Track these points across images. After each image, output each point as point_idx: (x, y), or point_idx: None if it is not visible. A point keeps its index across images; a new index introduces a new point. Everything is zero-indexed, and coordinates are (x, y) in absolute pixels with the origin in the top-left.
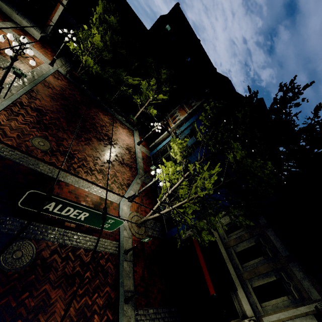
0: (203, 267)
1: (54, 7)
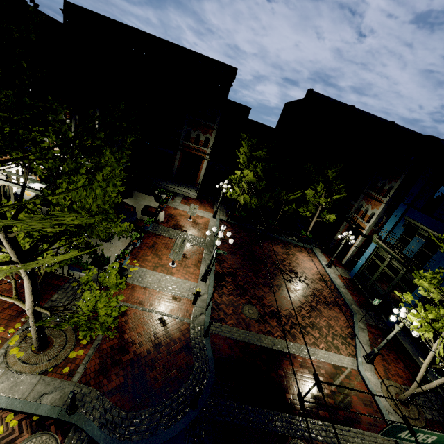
0: None
1: (199, 164)
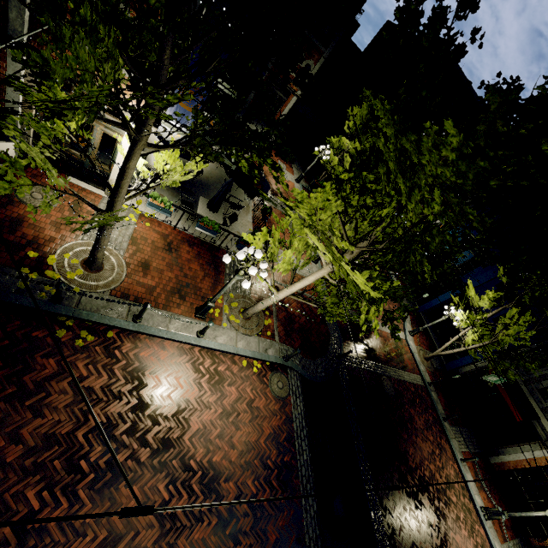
0: (507, 400)
1: (284, 99)
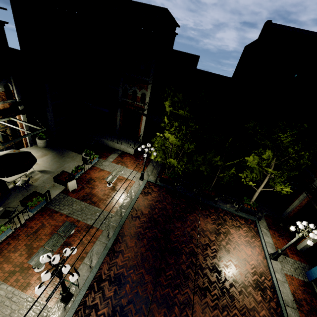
0: None
1: (139, 120)
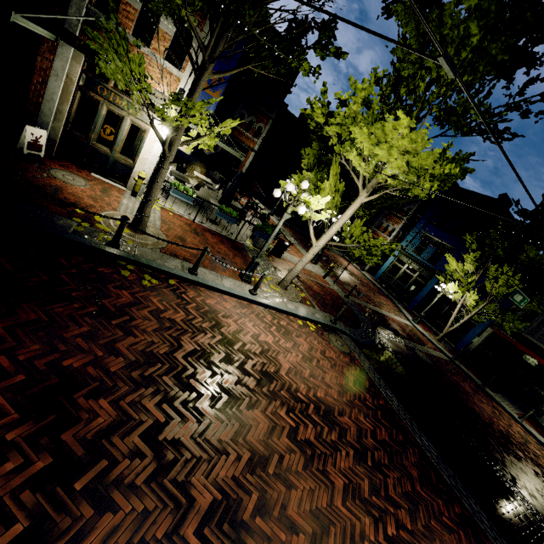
0: (526, 351)
1: (244, 155)
